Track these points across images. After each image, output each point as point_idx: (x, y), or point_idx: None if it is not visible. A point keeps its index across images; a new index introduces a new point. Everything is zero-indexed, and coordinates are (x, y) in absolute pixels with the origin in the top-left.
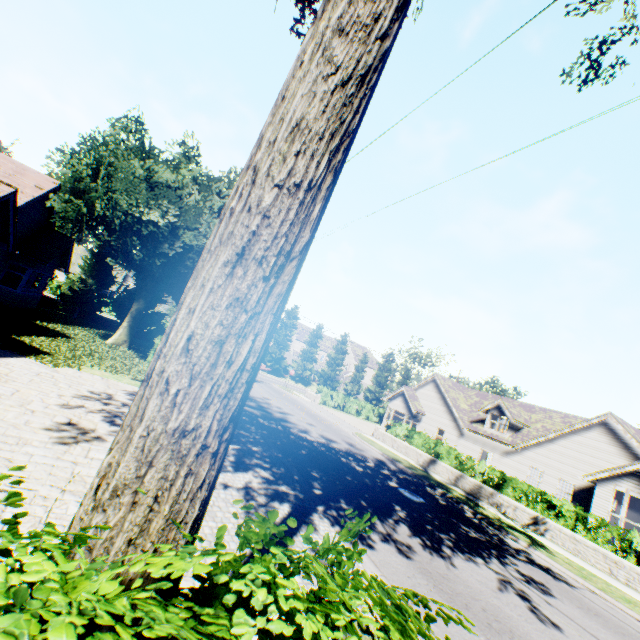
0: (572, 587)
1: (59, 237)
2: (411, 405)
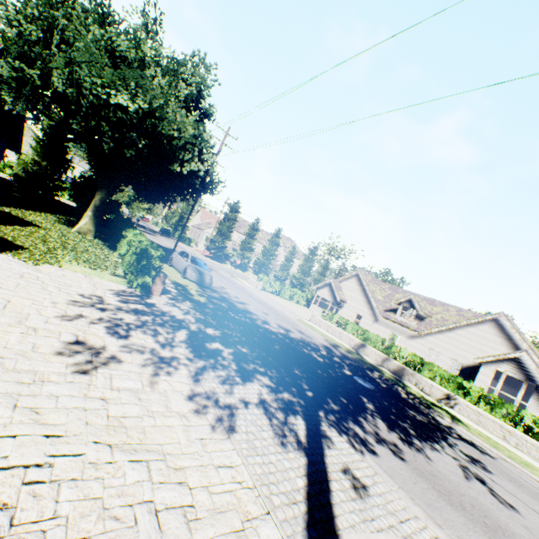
0: (493, 459)
1: (7, 112)
2: (337, 294)
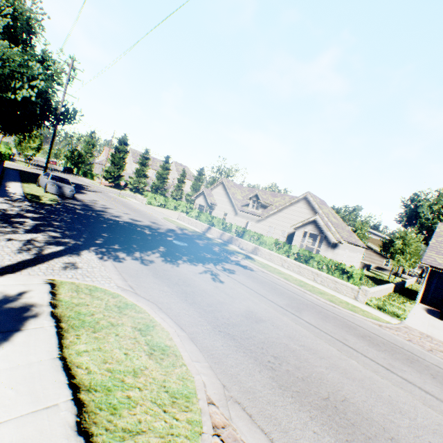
0: (252, 271)
1: None
2: (208, 200)
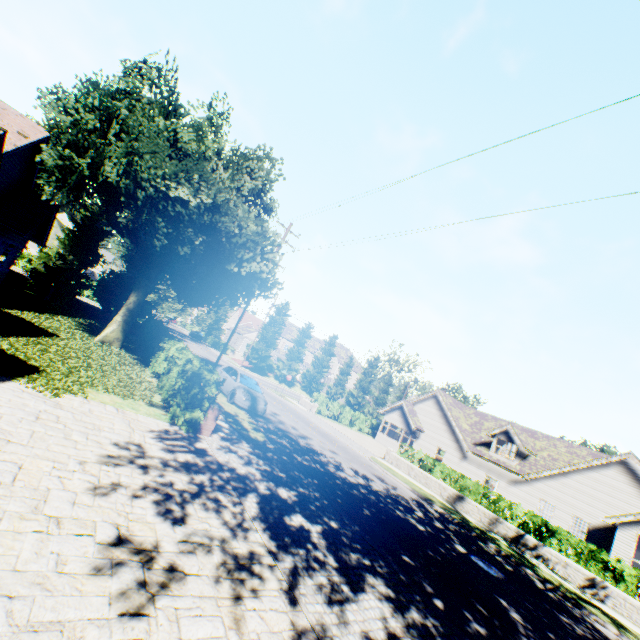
0: None
1: (40, 201)
2: (411, 421)
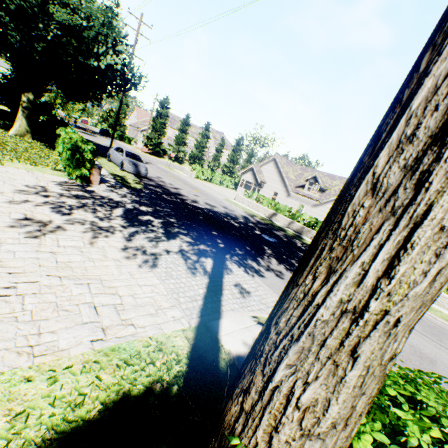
0: None
1: None
2: (258, 177)
